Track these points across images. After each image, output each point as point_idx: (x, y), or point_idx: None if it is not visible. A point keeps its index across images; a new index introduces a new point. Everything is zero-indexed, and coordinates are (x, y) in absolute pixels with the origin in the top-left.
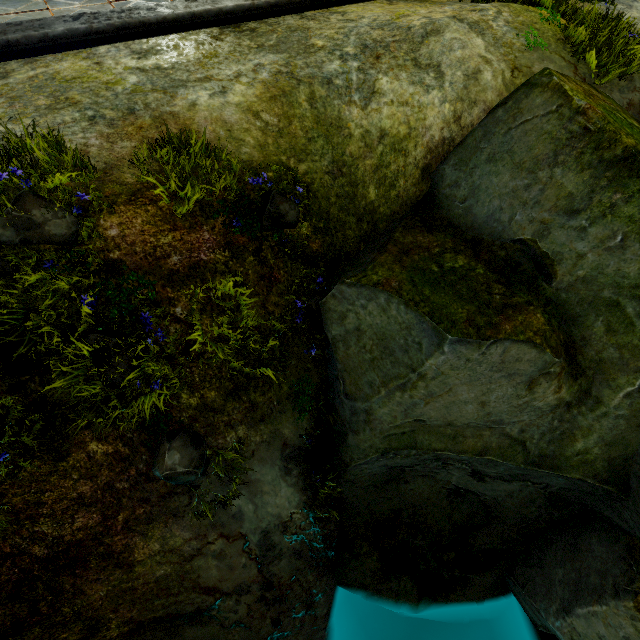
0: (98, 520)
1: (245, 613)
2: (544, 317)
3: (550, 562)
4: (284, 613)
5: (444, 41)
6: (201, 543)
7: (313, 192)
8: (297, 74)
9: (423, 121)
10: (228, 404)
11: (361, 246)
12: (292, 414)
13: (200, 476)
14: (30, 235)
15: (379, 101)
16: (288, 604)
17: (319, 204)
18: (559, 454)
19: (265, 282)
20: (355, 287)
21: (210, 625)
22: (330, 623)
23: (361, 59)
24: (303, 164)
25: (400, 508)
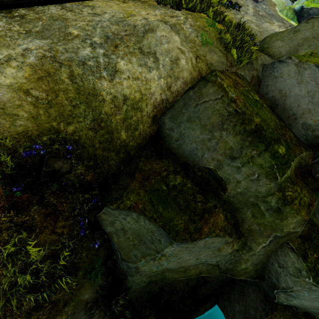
0: None
1: None
2: (223, 214)
3: (233, 300)
4: None
5: (156, 37)
6: None
7: (81, 144)
8: (59, 58)
9: (149, 90)
10: (32, 317)
11: (121, 167)
12: (89, 283)
13: None
14: None
15: (120, 77)
16: None
17: (87, 151)
18: (234, 269)
19: (52, 217)
20: (116, 210)
21: None
22: None
23: (105, 47)
24: (71, 126)
25: (163, 286)
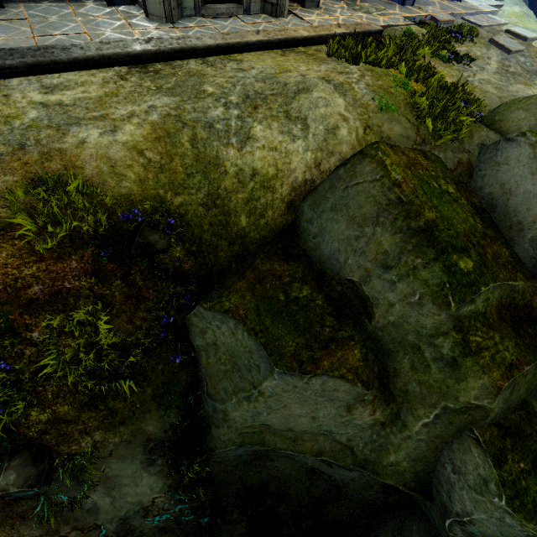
0: None
1: None
2: (361, 352)
3: None
4: None
5: (312, 99)
6: None
7: (187, 221)
8: (184, 117)
9: (289, 165)
10: (83, 414)
11: (233, 264)
12: (158, 412)
13: (43, 486)
14: None
15: (253, 145)
16: None
17: (192, 231)
18: (378, 462)
19: (133, 301)
20: (210, 311)
21: None
22: None
23: (241, 108)
24: (180, 197)
25: (268, 480)
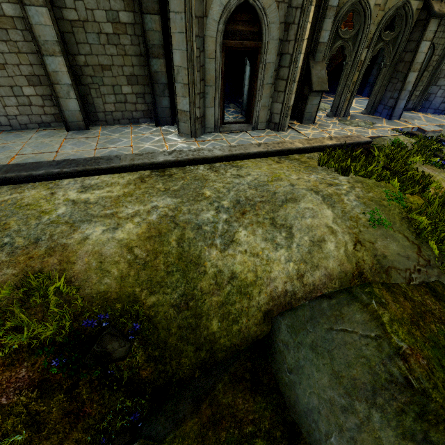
0: None
1: None
2: None
3: None
4: None
5: (298, 209)
6: None
7: (154, 323)
8: (178, 218)
9: (269, 273)
10: None
11: (196, 372)
12: None
13: None
14: None
15: (235, 248)
16: None
17: (158, 334)
18: None
19: (72, 418)
20: None
21: None
22: None
23: (231, 212)
24: (154, 296)
25: None
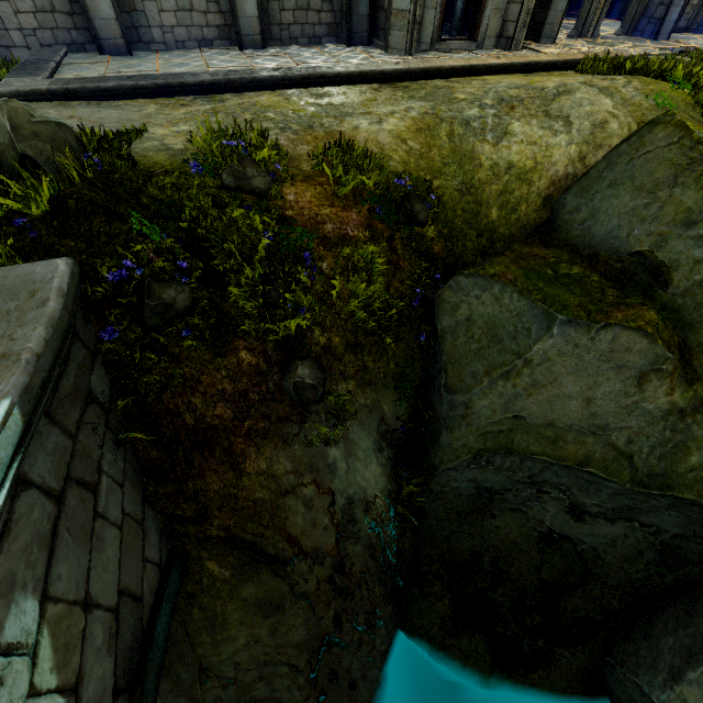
0: (230, 417)
1: (313, 588)
2: (657, 316)
3: (659, 632)
4: (347, 614)
5: (575, 98)
6: (297, 481)
7: (442, 203)
8: (441, 115)
9: (549, 158)
10: (346, 355)
11: (478, 259)
12: (393, 394)
13: (316, 403)
14: (242, 184)
15: (510, 140)
16: (353, 604)
17: (446, 214)
18: (671, 471)
19: (392, 266)
20: (472, 277)
21: (282, 581)
22: (385, 669)
23: (497, 108)
24: (437, 180)
25: (482, 550)
